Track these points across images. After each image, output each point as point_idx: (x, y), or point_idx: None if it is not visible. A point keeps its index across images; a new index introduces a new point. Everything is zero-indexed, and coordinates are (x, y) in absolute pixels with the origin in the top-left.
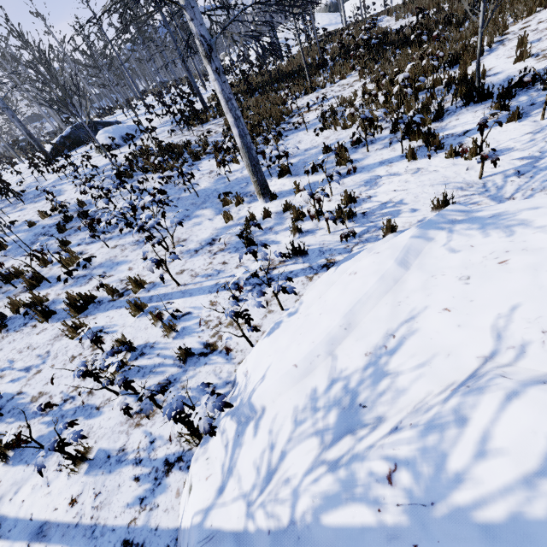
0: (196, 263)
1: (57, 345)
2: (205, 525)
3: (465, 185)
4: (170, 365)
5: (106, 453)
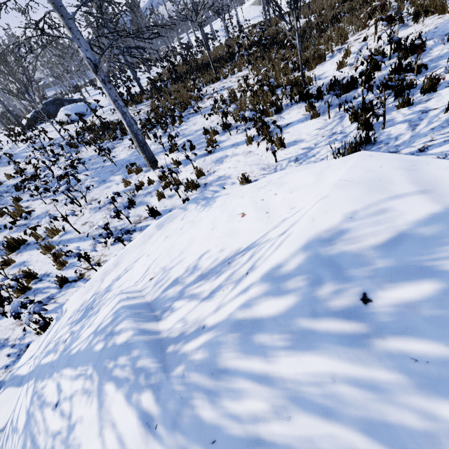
0: (96, 217)
1: None
2: (15, 373)
3: (267, 167)
4: (53, 287)
5: None
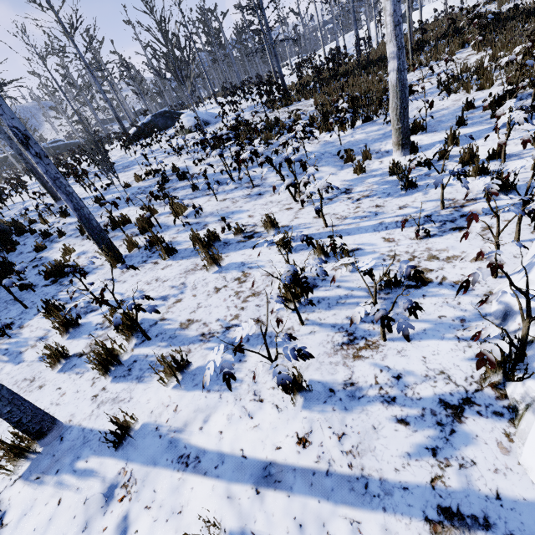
0: (336, 208)
1: (192, 278)
2: None
3: None
4: (365, 296)
5: (324, 386)
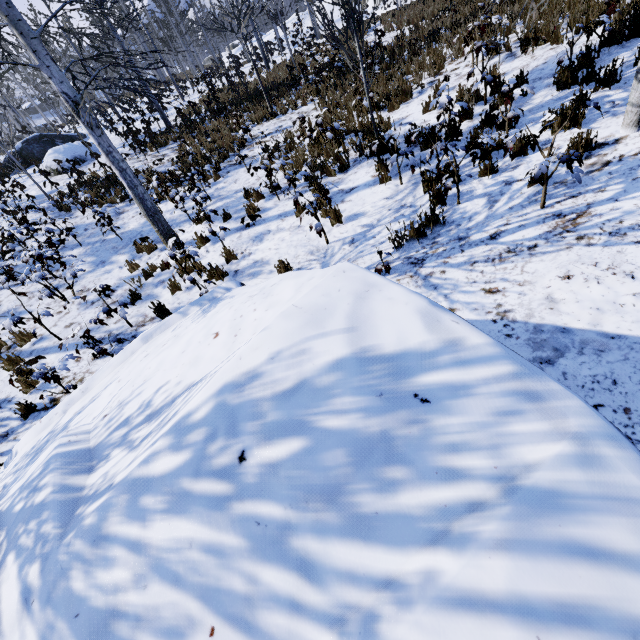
0: (86, 316)
1: None
2: None
3: (315, 250)
4: (15, 418)
5: None
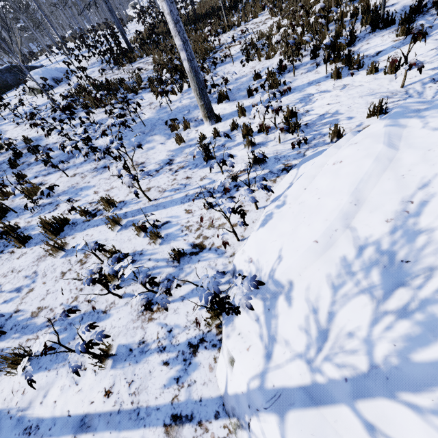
0: (160, 181)
1: (43, 265)
2: (266, 386)
3: (390, 94)
4: (164, 266)
5: (127, 347)
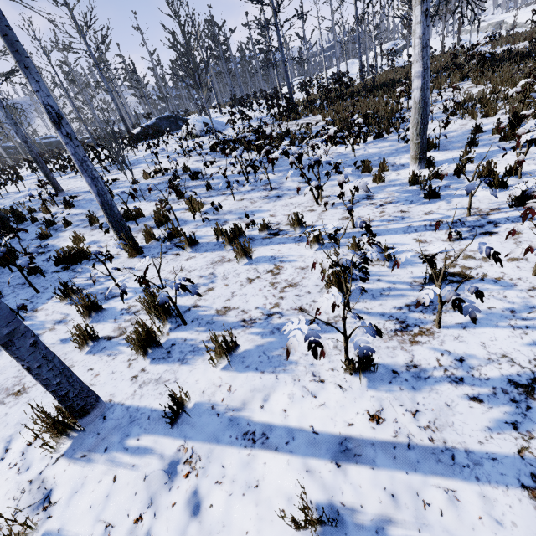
0: (361, 212)
1: (221, 269)
2: None
3: None
4: (408, 289)
5: (386, 368)
